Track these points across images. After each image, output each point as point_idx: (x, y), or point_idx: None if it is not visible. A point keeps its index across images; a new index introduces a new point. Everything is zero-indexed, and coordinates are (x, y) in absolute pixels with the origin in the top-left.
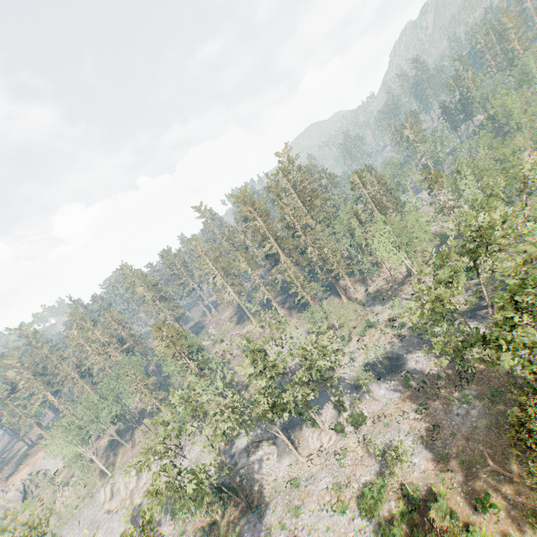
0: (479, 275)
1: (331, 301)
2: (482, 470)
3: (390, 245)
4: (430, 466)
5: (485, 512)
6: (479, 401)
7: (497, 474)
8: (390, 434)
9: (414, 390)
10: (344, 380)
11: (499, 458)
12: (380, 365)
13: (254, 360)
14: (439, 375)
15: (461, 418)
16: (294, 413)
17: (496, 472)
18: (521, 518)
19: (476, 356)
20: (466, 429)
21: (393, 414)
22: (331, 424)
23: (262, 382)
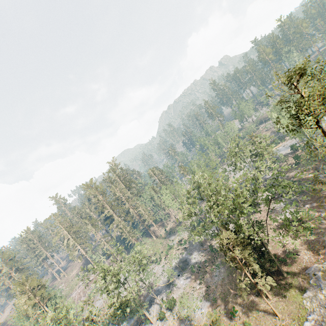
0: (203, 201)
1: (146, 237)
2: (229, 297)
3: (171, 199)
4: (210, 309)
5: (234, 316)
6: (222, 265)
7: (235, 295)
8: (189, 303)
9: (196, 273)
10: (161, 285)
11: (234, 287)
12: (178, 267)
13: (104, 275)
14: (205, 260)
15: (217, 277)
16: (132, 303)
17: (234, 295)
18: (247, 310)
19: (217, 245)
20: (220, 281)
21: (189, 291)
22: (157, 317)
23: (111, 286)
